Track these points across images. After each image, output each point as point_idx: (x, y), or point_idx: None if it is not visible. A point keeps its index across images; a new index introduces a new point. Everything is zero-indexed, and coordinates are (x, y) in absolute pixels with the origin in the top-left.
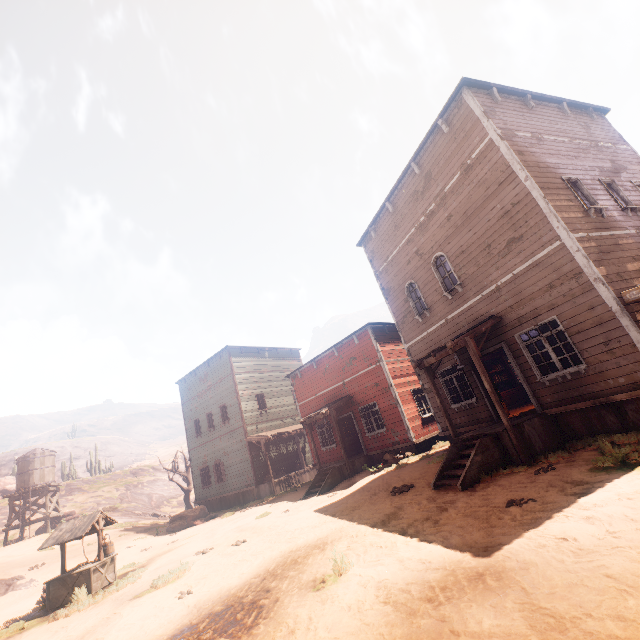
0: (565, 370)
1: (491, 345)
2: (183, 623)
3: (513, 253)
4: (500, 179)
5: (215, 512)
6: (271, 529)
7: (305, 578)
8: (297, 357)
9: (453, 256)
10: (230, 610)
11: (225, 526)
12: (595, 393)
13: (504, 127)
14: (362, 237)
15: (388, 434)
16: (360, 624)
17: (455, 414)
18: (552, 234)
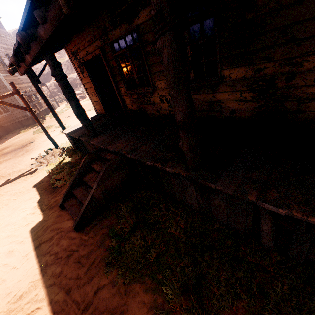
0: (6, 114)
1: None
2: None
3: None
4: None
5: None
6: None
7: None
8: None
9: None
10: None
11: None
12: (15, 119)
13: None
14: None
15: None
16: None
17: None
18: None
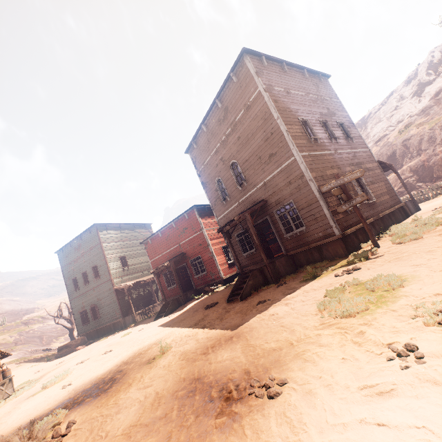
0: (296, 230)
1: (262, 217)
2: (64, 399)
3: (272, 163)
4: (265, 117)
5: (93, 340)
6: (130, 341)
7: (144, 360)
8: (150, 229)
9: (241, 163)
10: (96, 385)
11: (99, 346)
12: (309, 242)
13: (268, 83)
14: (188, 147)
15: (208, 275)
16: (167, 372)
17: (245, 259)
18: (290, 153)
